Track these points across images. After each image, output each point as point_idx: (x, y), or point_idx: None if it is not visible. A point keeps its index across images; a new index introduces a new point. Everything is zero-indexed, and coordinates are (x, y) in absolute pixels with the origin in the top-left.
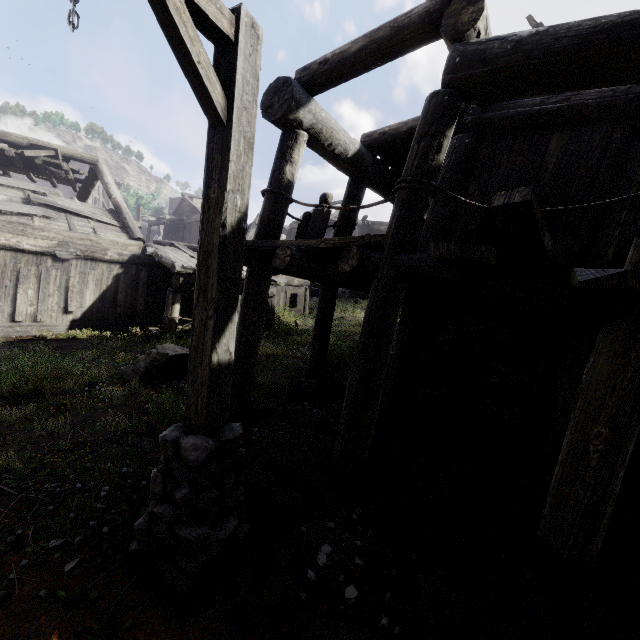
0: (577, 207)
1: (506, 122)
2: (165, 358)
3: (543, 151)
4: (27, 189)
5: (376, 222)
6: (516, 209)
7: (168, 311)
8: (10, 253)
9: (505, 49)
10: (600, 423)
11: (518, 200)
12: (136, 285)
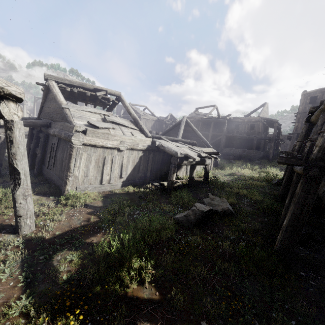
0: None
1: None
2: (202, 213)
3: None
4: (101, 113)
5: (236, 117)
6: None
7: (171, 177)
8: (102, 149)
9: None
10: None
11: None
12: (147, 161)
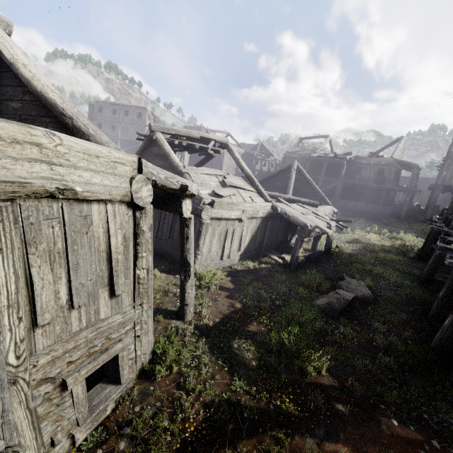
0: None
1: None
2: (347, 302)
3: None
4: (217, 174)
5: (358, 157)
6: None
7: (296, 252)
8: (225, 221)
9: None
10: None
11: None
12: (264, 229)
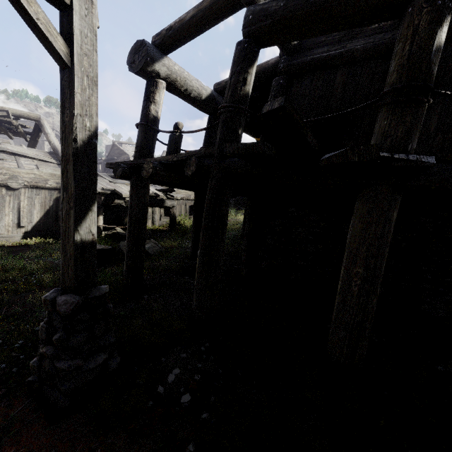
0: (335, 115)
1: (306, 66)
2: None
3: (332, 85)
4: None
5: None
6: (278, 114)
7: None
8: None
9: (279, 6)
10: (357, 265)
11: (276, 106)
12: None
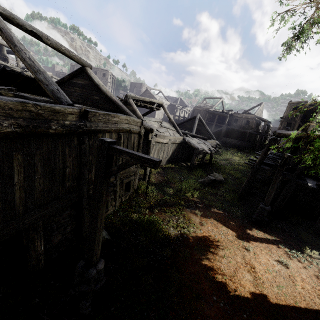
0: None
1: None
2: (211, 180)
3: None
4: (158, 121)
5: (236, 113)
6: None
7: (193, 161)
8: (161, 144)
9: None
10: None
11: None
12: (179, 150)
